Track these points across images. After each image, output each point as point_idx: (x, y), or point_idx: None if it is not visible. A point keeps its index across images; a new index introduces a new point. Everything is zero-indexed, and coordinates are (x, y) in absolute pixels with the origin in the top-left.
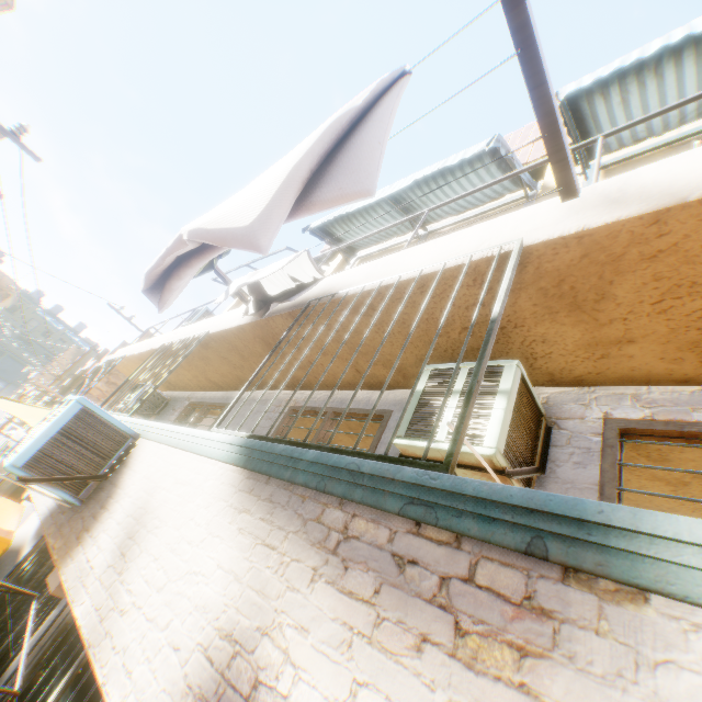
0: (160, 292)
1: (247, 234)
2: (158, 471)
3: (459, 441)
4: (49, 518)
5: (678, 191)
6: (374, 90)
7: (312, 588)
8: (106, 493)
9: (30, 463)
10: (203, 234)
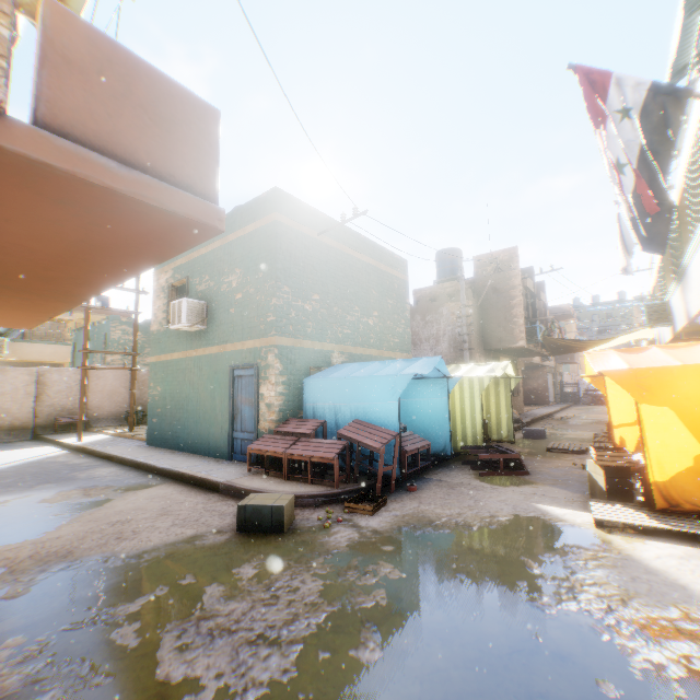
0: (627, 272)
1: (626, 265)
2: (673, 301)
3: (680, 261)
4: (670, 334)
5: (677, 191)
6: (617, 226)
7: (682, 291)
8: (671, 316)
9: (647, 323)
10: (621, 269)
